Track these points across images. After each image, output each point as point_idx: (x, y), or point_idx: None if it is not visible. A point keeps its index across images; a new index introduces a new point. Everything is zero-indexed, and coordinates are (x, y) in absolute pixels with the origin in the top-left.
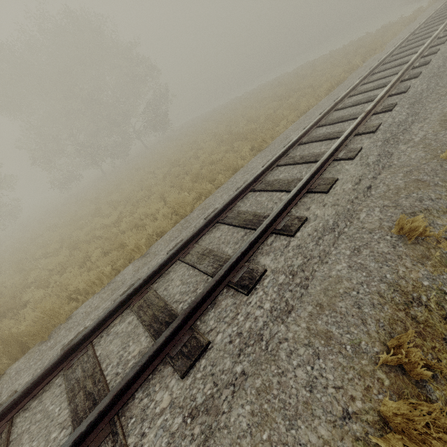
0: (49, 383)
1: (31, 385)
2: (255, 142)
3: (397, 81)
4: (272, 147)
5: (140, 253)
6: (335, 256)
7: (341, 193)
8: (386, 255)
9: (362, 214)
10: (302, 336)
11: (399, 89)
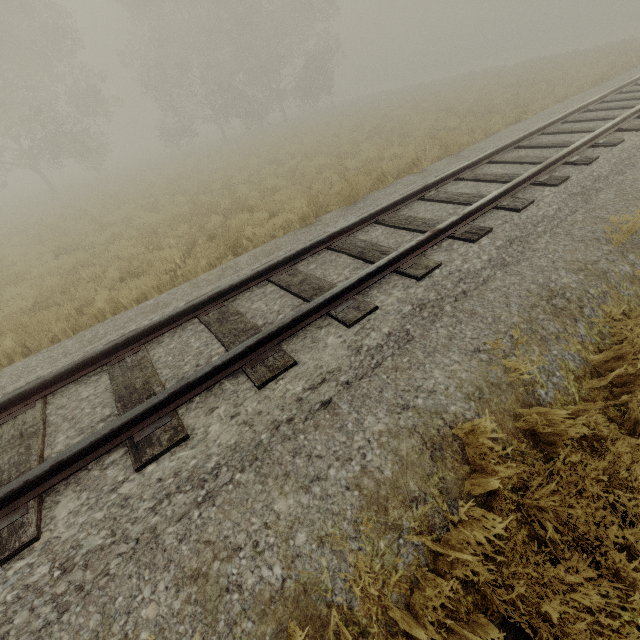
0: (409, 204)
1: (406, 197)
2: (516, 110)
3: None
4: (537, 117)
5: (418, 169)
6: None
7: None
8: None
9: None
10: (639, 177)
11: None
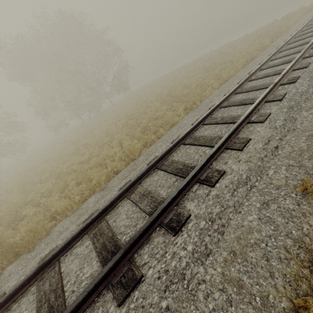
0: (27, 290)
1: (13, 292)
2: (188, 104)
3: (299, 58)
4: (200, 108)
5: (100, 187)
6: (247, 207)
7: (253, 151)
8: (292, 211)
9: (271, 170)
10: (217, 280)
11: (301, 65)
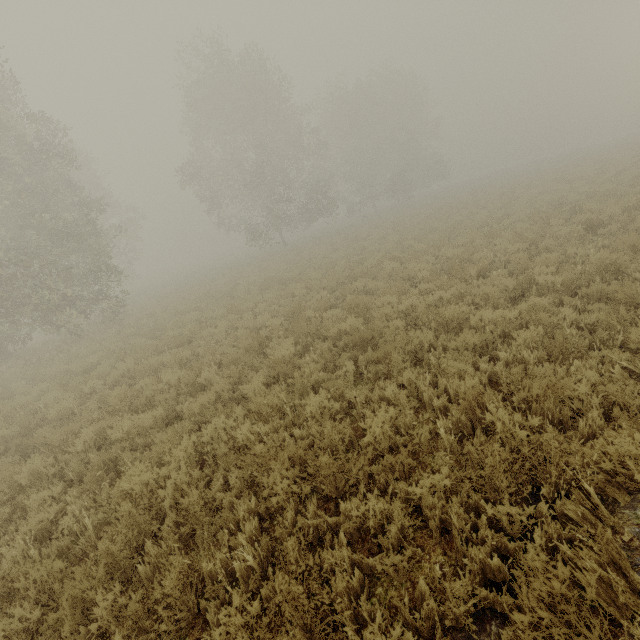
0: None
1: None
2: None
3: None
4: None
5: None
6: None
7: None
8: None
9: None
10: None
11: None
